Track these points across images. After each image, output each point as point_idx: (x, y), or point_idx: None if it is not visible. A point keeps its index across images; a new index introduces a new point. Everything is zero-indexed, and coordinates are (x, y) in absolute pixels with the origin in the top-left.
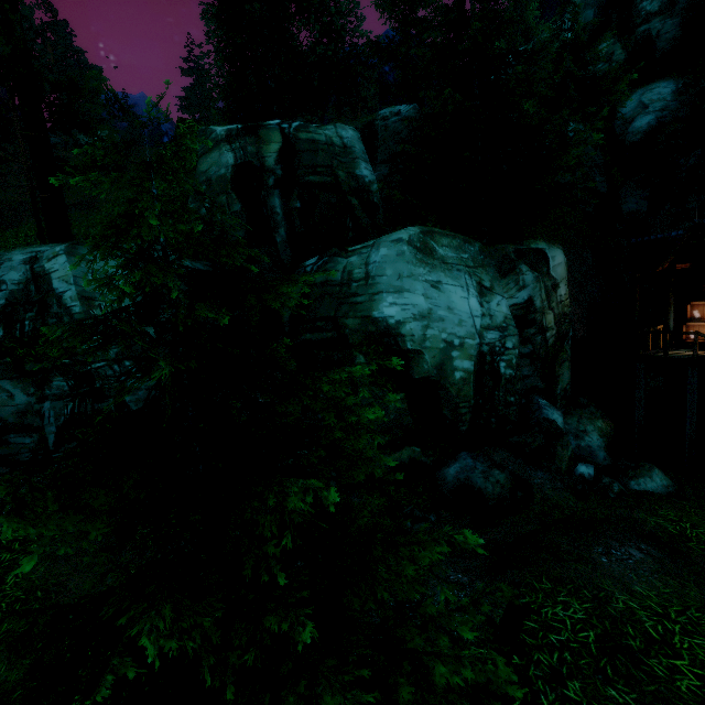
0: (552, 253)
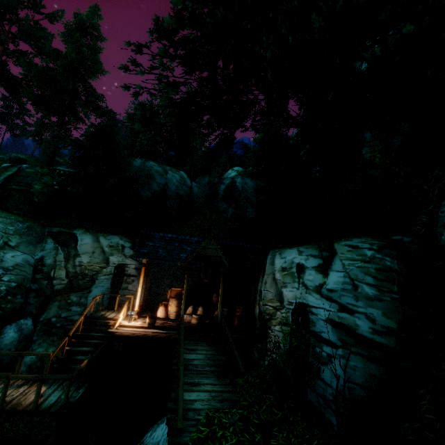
0: (82, 237)
